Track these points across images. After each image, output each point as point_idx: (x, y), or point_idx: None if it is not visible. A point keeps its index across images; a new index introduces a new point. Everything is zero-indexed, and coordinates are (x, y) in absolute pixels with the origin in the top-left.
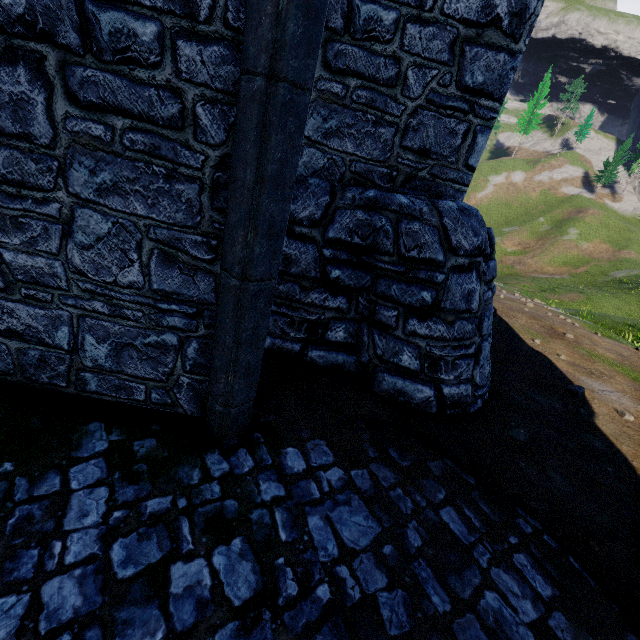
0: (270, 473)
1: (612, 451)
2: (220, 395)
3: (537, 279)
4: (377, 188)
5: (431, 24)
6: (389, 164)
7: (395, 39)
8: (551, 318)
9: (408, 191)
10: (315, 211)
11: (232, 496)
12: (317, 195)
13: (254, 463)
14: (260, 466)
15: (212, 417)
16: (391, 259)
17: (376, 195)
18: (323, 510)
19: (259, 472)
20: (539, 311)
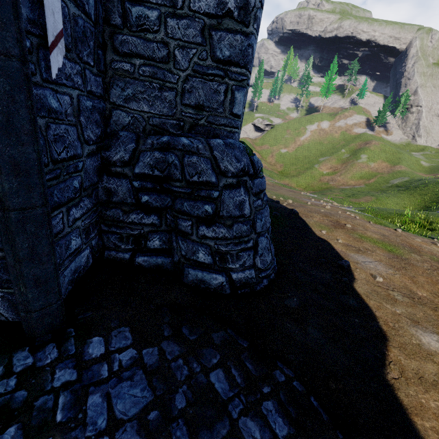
0: (69, 361)
1: (362, 306)
2: (18, 303)
3: (344, 189)
4: (171, 135)
5: (184, 18)
6: (176, 117)
7: (161, 29)
8: (339, 215)
9: (191, 135)
10: (124, 155)
11: (25, 387)
12: (125, 143)
13: (58, 355)
14: (62, 356)
15: (22, 321)
16: (181, 184)
17: (169, 139)
18: (106, 388)
19: (59, 362)
20: (333, 211)
